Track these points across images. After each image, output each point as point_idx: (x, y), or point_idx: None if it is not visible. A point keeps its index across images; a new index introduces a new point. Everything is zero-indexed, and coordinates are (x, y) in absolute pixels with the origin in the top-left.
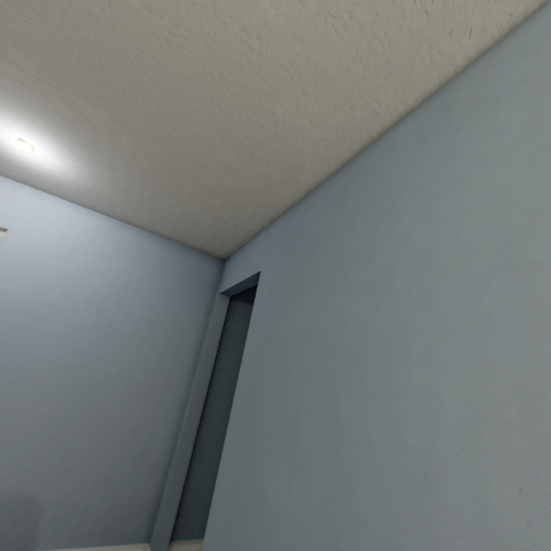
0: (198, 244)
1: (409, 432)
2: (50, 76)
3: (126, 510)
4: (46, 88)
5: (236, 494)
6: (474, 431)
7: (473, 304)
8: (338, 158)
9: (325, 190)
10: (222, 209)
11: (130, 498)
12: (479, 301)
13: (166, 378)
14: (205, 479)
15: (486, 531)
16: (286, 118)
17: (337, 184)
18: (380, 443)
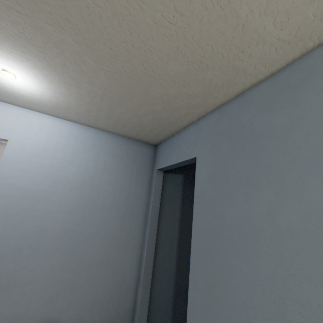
0: (139, 136)
1: None
2: (17, 1)
3: (115, 317)
4: (16, 15)
5: None
6: None
7: None
8: (285, 58)
9: (263, 90)
10: (162, 112)
11: (116, 310)
12: None
13: (128, 230)
14: (160, 291)
15: None
16: (249, 19)
17: (282, 83)
18: None
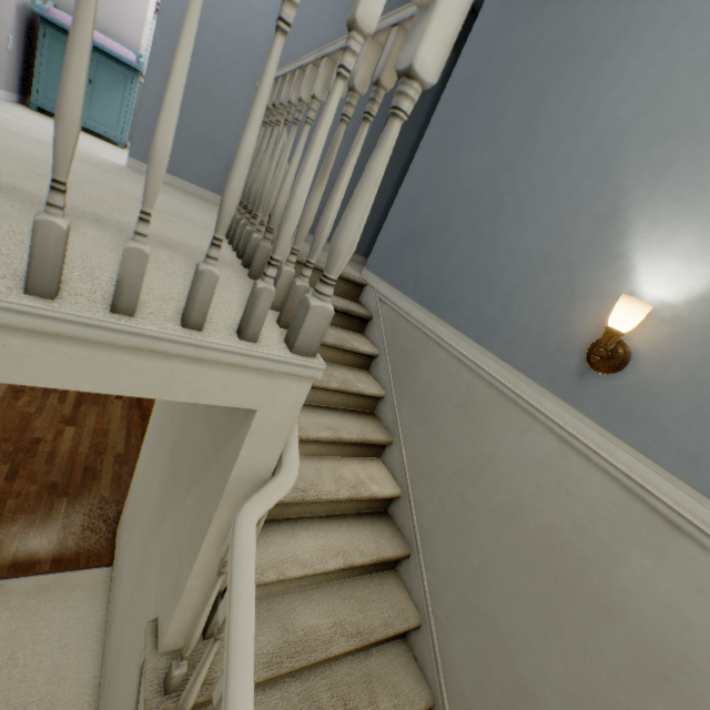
0: None
1: (591, 98)
2: None
3: None
4: None
5: (427, 179)
6: (632, 87)
7: (687, 3)
8: None
9: None
10: None
11: None
12: (692, 1)
13: None
14: None
15: (607, 130)
16: None
17: None
18: (567, 110)
